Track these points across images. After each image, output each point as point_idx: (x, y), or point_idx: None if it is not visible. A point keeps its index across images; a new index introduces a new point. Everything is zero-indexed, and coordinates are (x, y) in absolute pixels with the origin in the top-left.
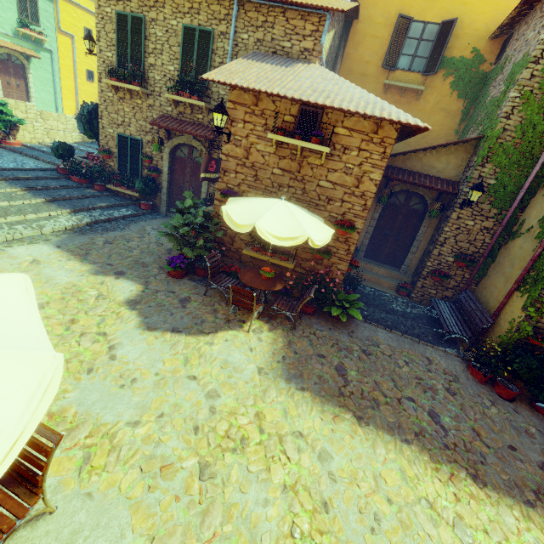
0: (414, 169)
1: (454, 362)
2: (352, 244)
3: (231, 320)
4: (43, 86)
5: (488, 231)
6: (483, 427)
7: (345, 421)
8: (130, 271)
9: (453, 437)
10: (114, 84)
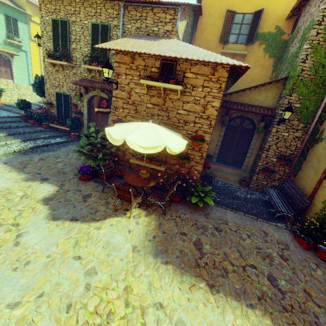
0: (244, 102)
1: (284, 234)
2: (204, 152)
3: (118, 209)
4: (21, 71)
5: (298, 139)
6: (312, 287)
7: (200, 289)
8: (52, 177)
9: (289, 299)
10: (51, 62)
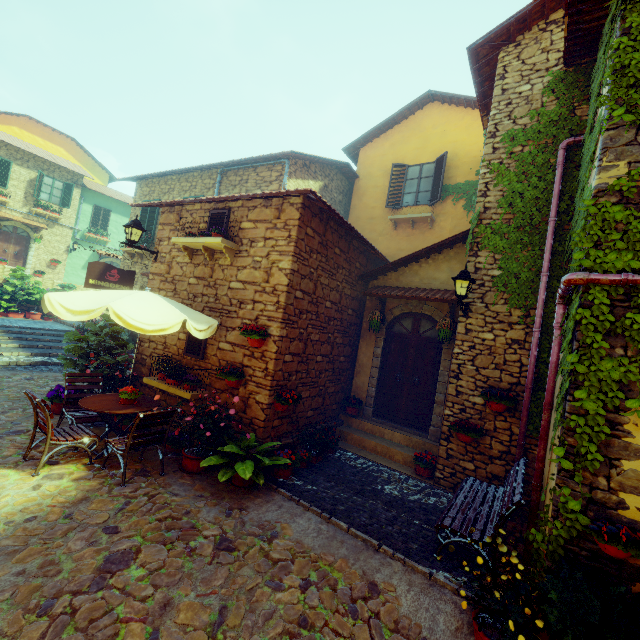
0: (412, 285)
1: (439, 605)
2: (270, 360)
3: (37, 459)
4: None
5: (520, 345)
6: None
7: None
8: (6, 402)
9: None
10: (127, 250)
